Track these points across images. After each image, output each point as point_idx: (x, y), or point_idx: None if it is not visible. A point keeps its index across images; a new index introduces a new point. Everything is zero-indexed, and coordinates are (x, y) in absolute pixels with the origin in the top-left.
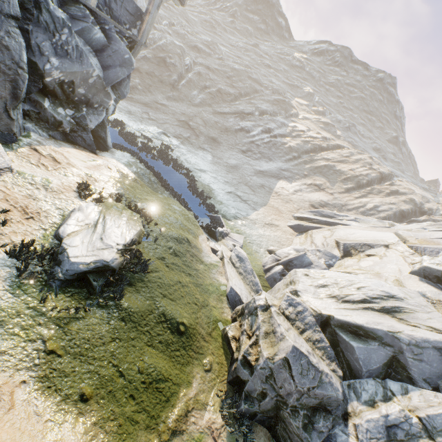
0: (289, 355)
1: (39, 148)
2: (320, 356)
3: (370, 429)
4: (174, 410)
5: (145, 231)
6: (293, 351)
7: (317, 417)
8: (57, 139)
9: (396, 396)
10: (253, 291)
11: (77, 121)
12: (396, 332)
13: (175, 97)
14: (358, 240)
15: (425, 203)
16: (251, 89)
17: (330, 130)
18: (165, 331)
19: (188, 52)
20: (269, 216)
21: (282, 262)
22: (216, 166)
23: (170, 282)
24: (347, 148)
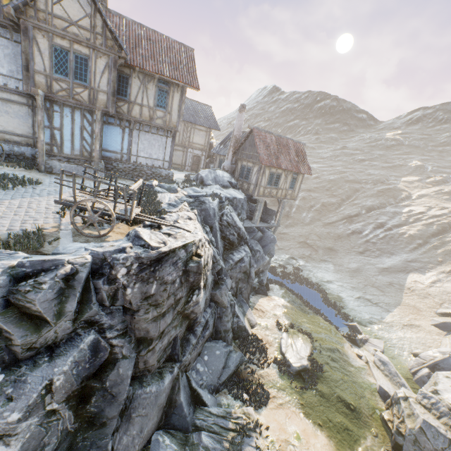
0: (422, 424)
1: (256, 306)
2: None
3: None
4: (360, 447)
5: (312, 346)
6: (423, 422)
7: None
8: (254, 295)
9: None
10: None
11: (259, 283)
12: None
13: (291, 223)
14: None
15: None
16: (351, 191)
17: None
18: (342, 407)
19: None
20: (406, 316)
21: (427, 365)
22: (339, 274)
23: (336, 378)
24: None
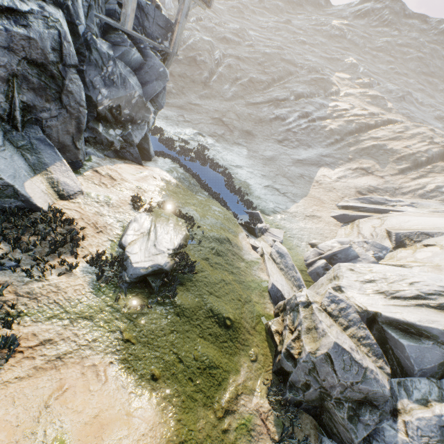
0: (331, 351)
1: (99, 169)
2: (366, 353)
3: (421, 427)
4: (225, 393)
5: (189, 234)
6: (334, 347)
7: (362, 410)
8: (111, 158)
9: None
10: (295, 287)
11: (125, 138)
12: None
13: (207, 94)
14: (414, 229)
15: None
16: (285, 72)
17: (379, 103)
18: (213, 325)
19: (217, 46)
20: (310, 207)
21: (325, 256)
22: (252, 160)
23: (215, 281)
24: (400, 121)
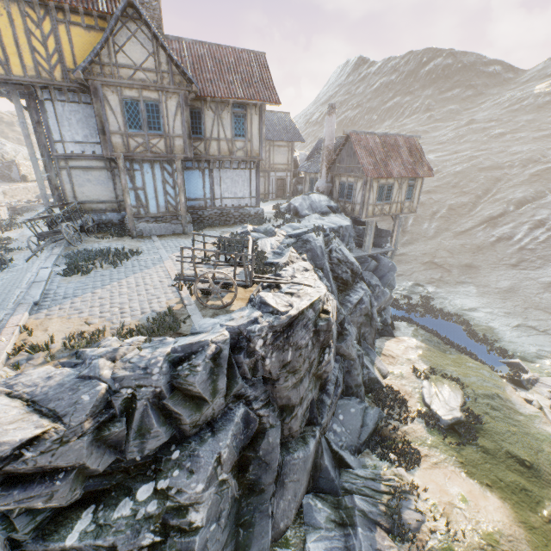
0: None
1: (383, 352)
2: None
3: None
4: (544, 509)
5: (463, 393)
6: None
7: None
8: (378, 339)
9: None
10: None
11: (382, 323)
12: None
13: (409, 240)
14: None
15: None
16: (489, 182)
17: None
18: (514, 464)
19: None
20: None
21: None
22: (485, 298)
23: (501, 431)
24: None
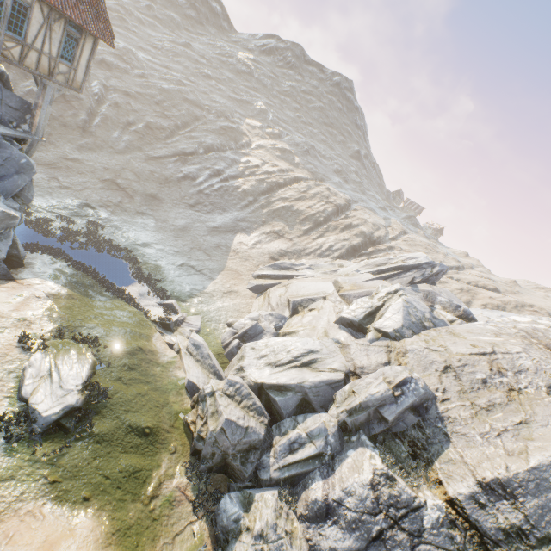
0: (224, 425)
1: None
2: (253, 415)
3: (281, 449)
4: (150, 485)
5: (97, 359)
6: (226, 421)
7: (250, 454)
8: None
9: (300, 424)
10: (211, 374)
11: None
12: (303, 382)
13: (90, 145)
14: (305, 295)
15: (375, 231)
16: (190, 116)
17: (288, 158)
18: (134, 438)
19: (95, 72)
20: (228, 282)
21: (238, 336)
22: (162, 234)
23: (131, 398)
24: (306, 178)
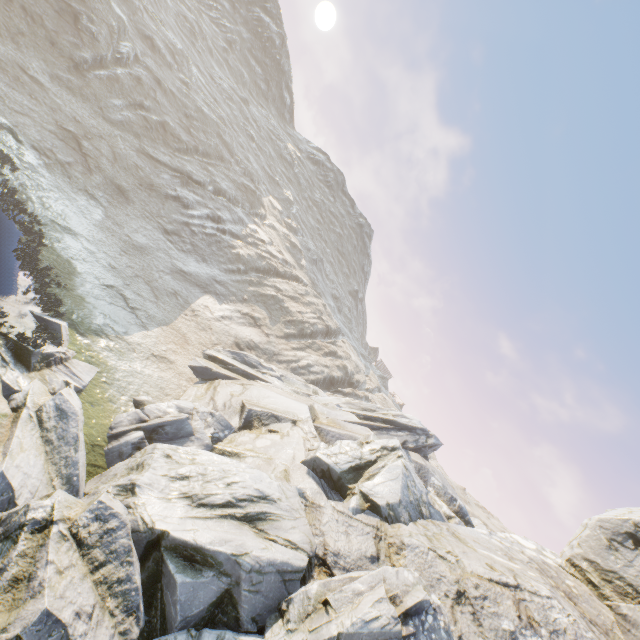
0: (29, 630)
1: None
2: (112, 610)
3: None
4: None
5: None
6: (40, 620)
7: None
8: None
9: None
10: (60, 478)
11: None
12: (243, 554)
13: (73, 85)
14: (269, 408)
15: (356, 373)
16: (216, 152)
17: (296, 254)
18: None
19: (133, 38)
20: (166, 344)
21: (146, 426)
22: (105, 235)
23: None
24: (306, 284)
